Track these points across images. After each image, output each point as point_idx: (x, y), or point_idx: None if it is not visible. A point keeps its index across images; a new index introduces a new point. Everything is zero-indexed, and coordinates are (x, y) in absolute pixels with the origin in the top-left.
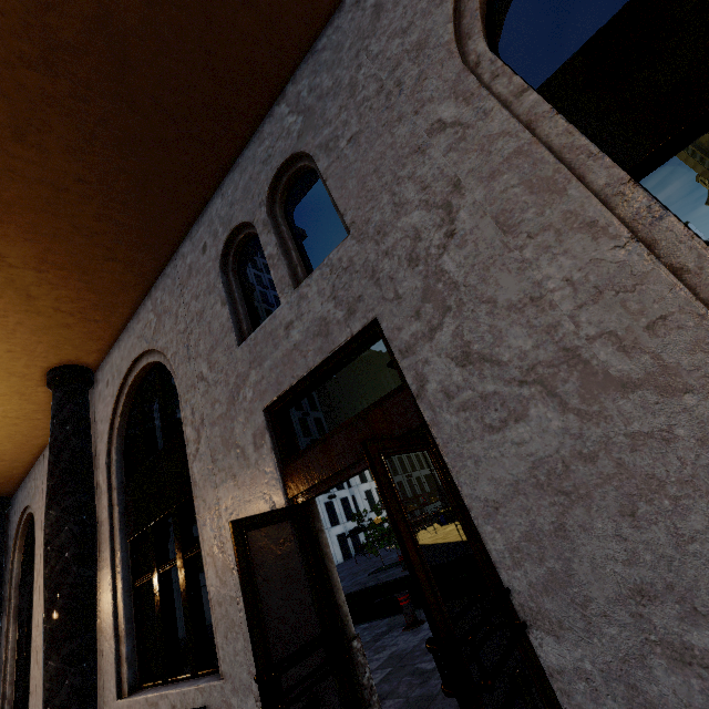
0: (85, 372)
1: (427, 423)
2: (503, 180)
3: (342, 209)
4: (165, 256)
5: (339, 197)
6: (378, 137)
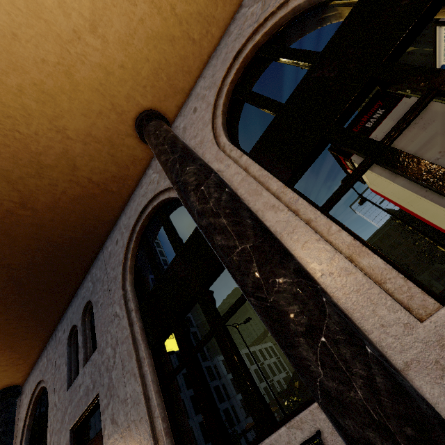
0: (16, 389)
1: None
2: (124, 346)
3: (96, 336)
4: (52, 330)
5: (96, 329)
6: (106, 309)
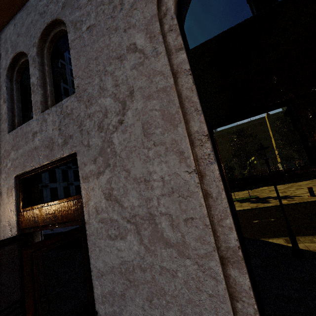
0: None
1: (85, 221)
2: (153, 103)
3: (74, 74)
4: None
5: (74, 65)
6: (102, 35)
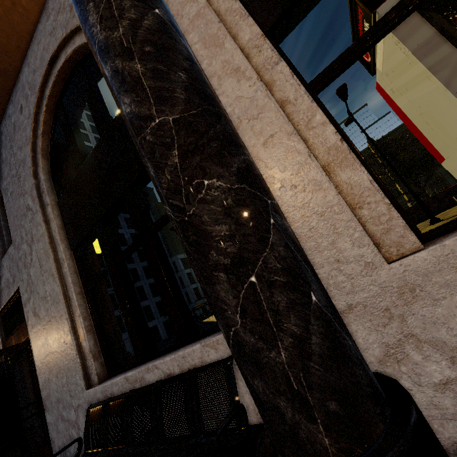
0: None
1: (29, 336)
2: (40, 244)
3: (10, 229)
4: None
5: (9, 222)
6: (17, 199)
